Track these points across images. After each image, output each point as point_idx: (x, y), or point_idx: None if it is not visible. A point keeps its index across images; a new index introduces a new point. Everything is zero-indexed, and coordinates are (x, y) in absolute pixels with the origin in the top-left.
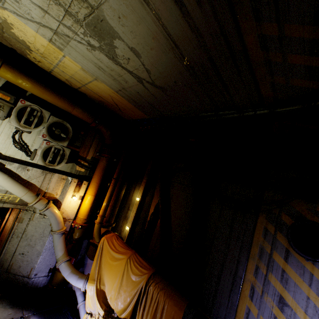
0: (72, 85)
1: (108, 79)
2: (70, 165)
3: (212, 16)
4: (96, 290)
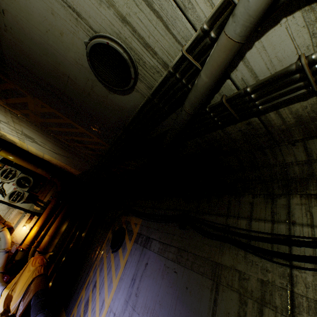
0: (40, 156)
1: (47, 153)
2: (30, 204)
3: (47, 134)
4: (7, 294)
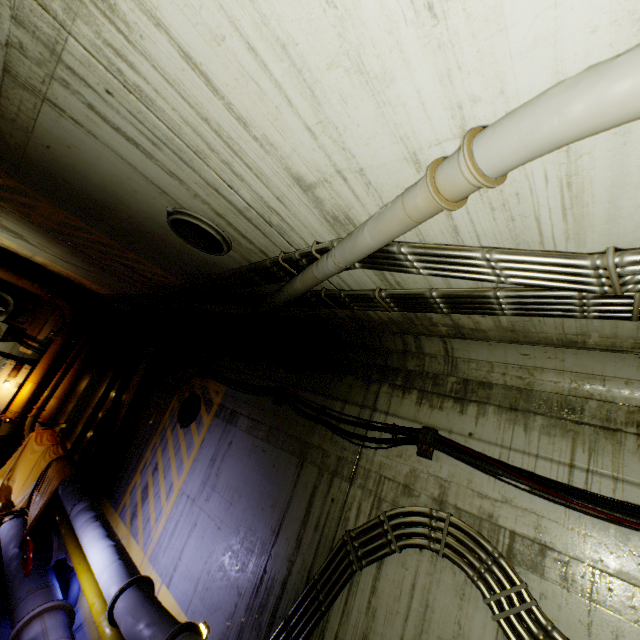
0: (22, 255)
1: (45, 257)
2: (11, 344)
3: (59, 240)
4: (2, 485)
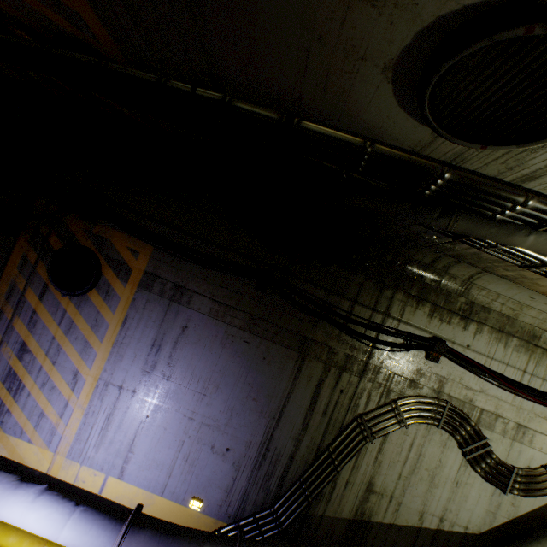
0: None
1: None
2: None
3: None
4: None
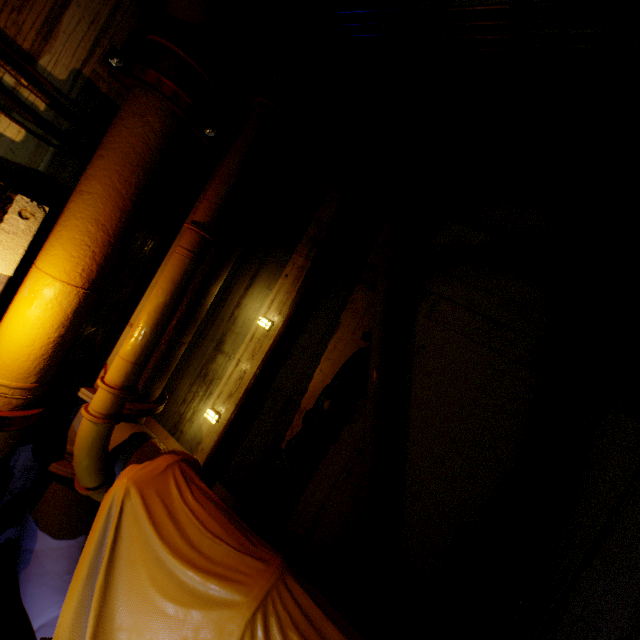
0: None
1: None
2: None
3: None
4: None
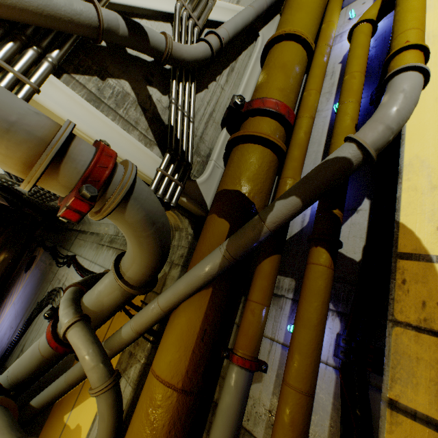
0: None
1: None
2: None
3: None
4: None
